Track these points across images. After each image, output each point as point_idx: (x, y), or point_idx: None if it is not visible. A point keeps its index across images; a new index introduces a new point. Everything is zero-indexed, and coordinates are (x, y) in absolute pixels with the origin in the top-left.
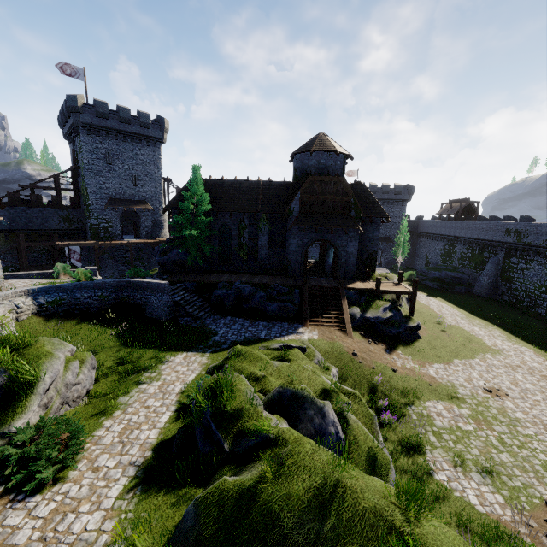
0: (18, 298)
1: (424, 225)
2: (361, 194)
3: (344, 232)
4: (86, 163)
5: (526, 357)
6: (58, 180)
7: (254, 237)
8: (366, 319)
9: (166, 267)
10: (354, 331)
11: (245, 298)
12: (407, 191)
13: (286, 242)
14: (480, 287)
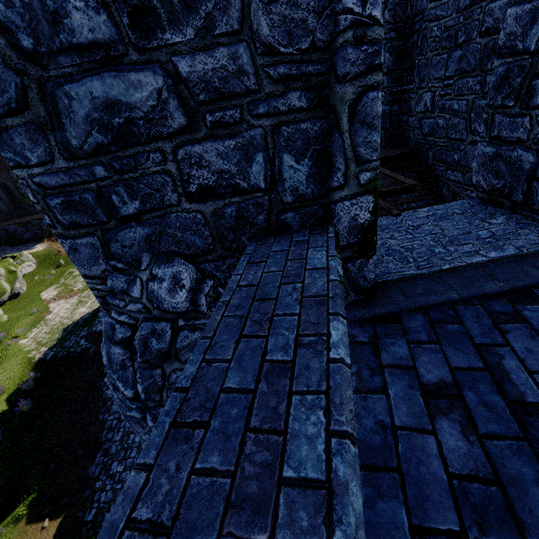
0: None
1: None
2: None
3: None
4: None
5: None
6: None
7: None
8: None
9: None
10: None
11: (14, 234)
12: None
13: None
14: None
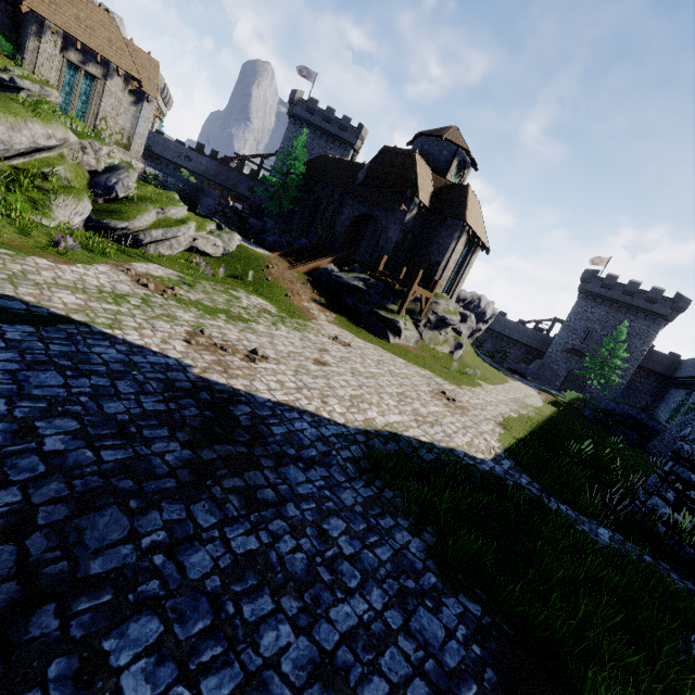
0: (136, 161)
1: (682, 366)
2: (456, 194)
3: (393, 212)
4: (282, 147)
5: (478, 400)
6: (262, 159)
7: (336, 214)
8: (332, 277)
9: (252, 210)
10: (307, 275)
11: (266, 233)
12: (671, 302)
13: (341, 211)
14: (658, 441)
